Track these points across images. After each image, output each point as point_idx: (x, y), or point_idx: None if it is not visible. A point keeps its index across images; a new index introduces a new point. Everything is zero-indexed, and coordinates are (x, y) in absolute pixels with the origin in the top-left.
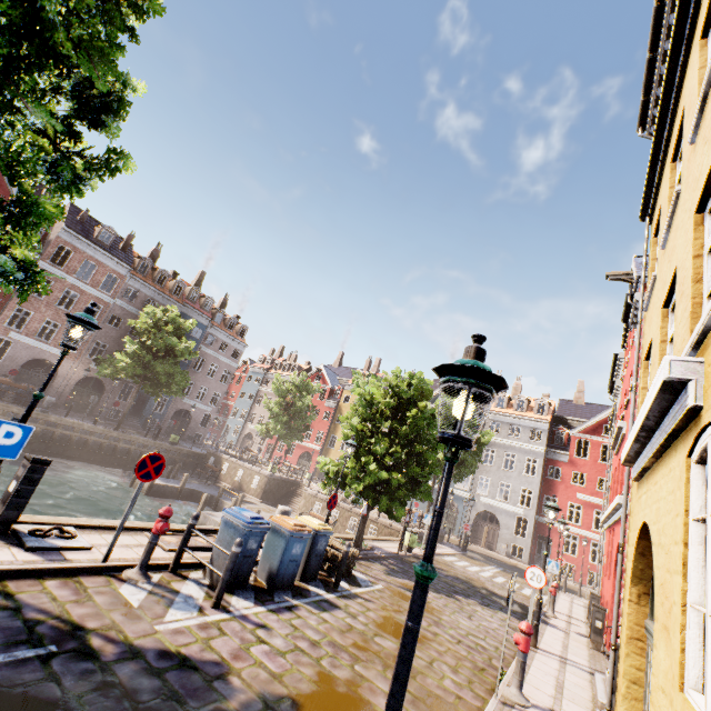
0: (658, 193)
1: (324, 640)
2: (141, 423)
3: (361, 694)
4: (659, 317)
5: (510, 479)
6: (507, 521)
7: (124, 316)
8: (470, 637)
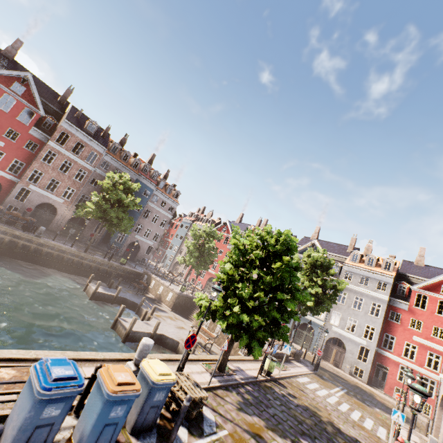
0: None
1: None
2: (108, 248)
3: None
4: None
5: (357, 316)
6: (352, 348)
7: (101, 179)
8: None
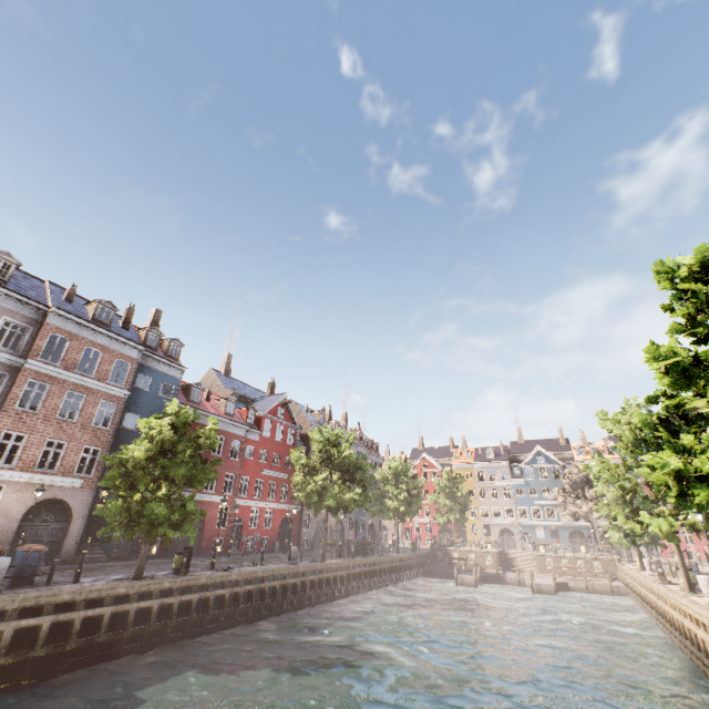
0: None
1: None
2: None
3: None
4: None
5: None
6: None
7: None
8: None
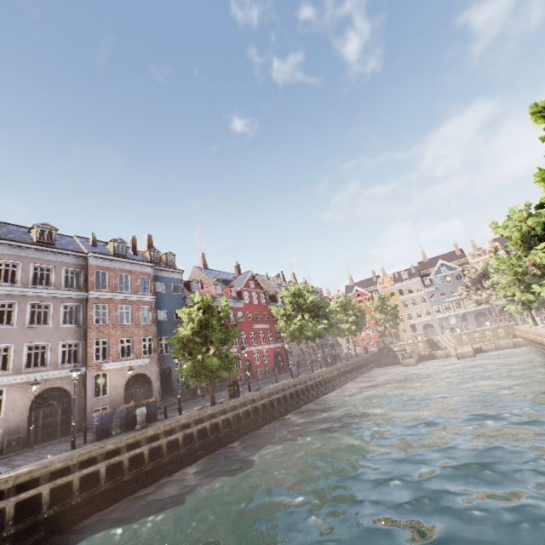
0: None
1: None
2: None
3: None
4: None
5: None
6: None
7: None
8: None
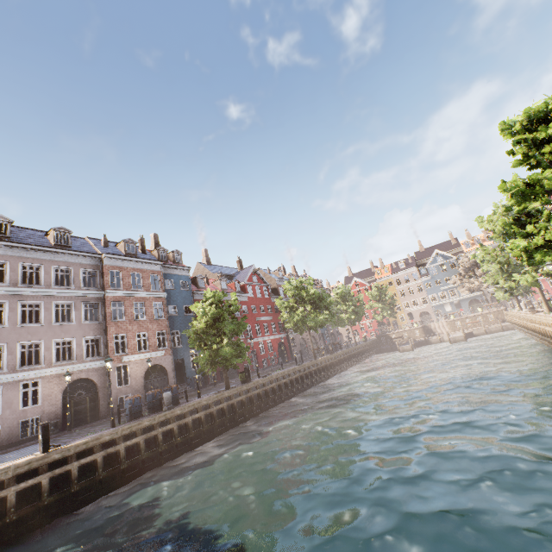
0: None
1: None
2: None
3: None
4: None
5: None
6: None
7: None
8: None
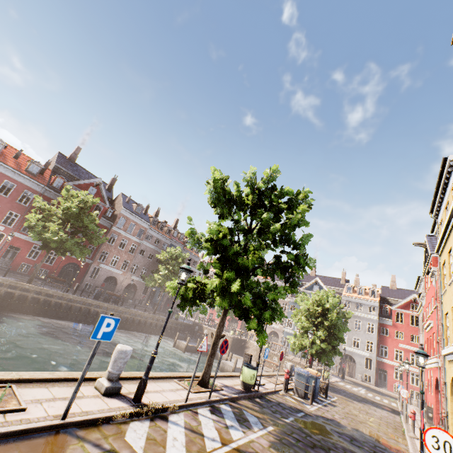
0: (442, 251)
1: (346, 416)
2: (151, 306)
3: (371, 430)
4: (450, 309)
5: (359, 335)
6: (359, 360)
7: (146, 249)
8: (382, 418)
